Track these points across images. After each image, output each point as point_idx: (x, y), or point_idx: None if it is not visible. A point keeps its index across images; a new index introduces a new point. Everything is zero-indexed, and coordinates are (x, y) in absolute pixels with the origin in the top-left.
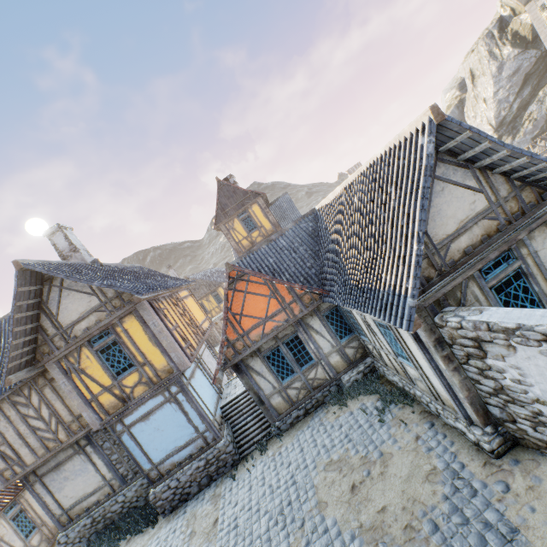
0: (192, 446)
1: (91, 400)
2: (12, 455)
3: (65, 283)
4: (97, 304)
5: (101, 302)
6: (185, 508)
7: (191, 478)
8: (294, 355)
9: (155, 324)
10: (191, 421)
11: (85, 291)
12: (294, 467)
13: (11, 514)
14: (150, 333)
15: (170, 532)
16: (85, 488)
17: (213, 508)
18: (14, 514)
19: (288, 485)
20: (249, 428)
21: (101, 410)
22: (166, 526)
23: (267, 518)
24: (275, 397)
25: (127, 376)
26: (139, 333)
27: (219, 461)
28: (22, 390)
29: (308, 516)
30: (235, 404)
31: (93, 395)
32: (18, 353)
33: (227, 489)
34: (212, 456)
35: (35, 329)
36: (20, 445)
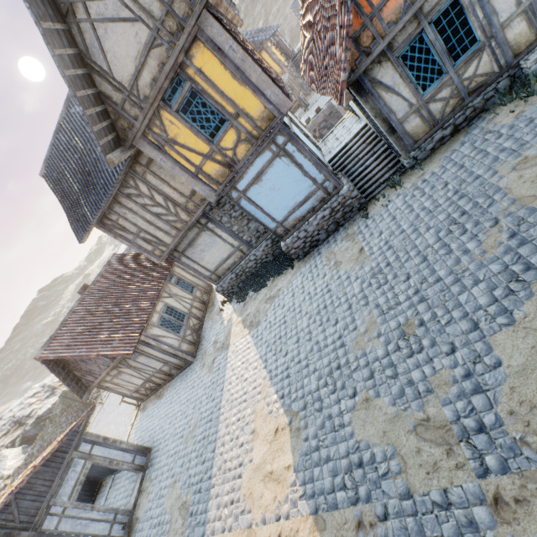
0: (312, 200)
1: (196, 173)
2: (152, 239)
3: (91, 11)
4: (147, 37)
5: (150, 30)
6: (319, 251)
7: (318, 227)
8: (445, 43)
9: (232, 49)
10: (307, 174)
11: (121, 17)
12: (455, 185)
13: (173, 281)
14: (231, 66)
15: (311, 268)
16: (220, 255)
17: (352, 244)
18: (175, 281)
19: (453, 201)
20: (371, 172)
21: (210, 182)
22: (305, 266)
23: (432, 232)
24: (411, 119)
25: (223, 136)
26: (217, 71)
27: (344, 208)
28: (127, 182)
29: (502, 215)
30: (345, 154)
31: (196, 167)
32: (99, 128)
33: (362, 227)
34: (336, 204)
35: (98, 98)
36: (154, 231)
